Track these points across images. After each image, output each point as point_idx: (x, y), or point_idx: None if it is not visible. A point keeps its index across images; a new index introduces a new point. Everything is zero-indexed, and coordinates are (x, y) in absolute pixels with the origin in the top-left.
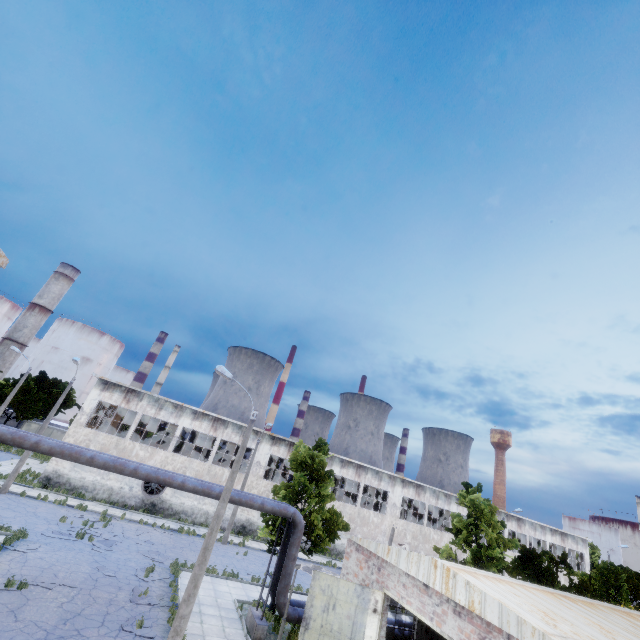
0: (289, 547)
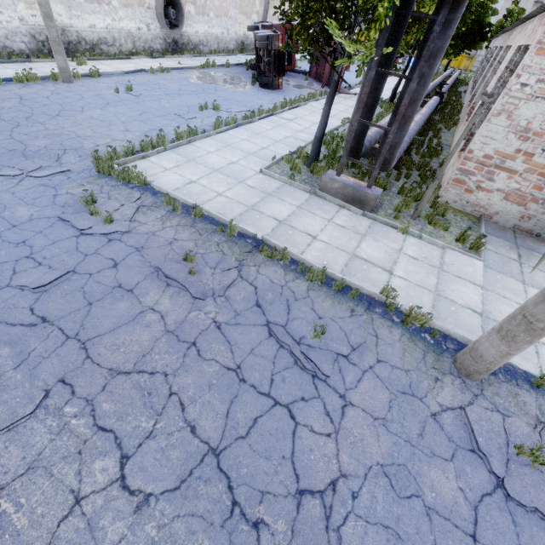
0: (430, 61)
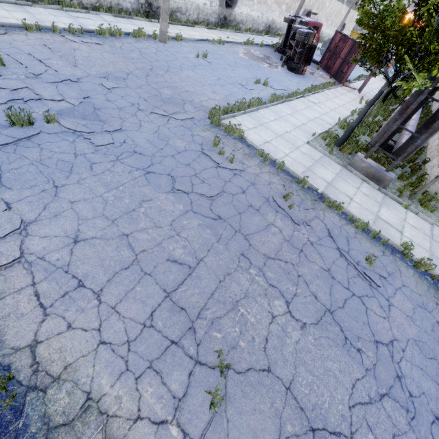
0: None
